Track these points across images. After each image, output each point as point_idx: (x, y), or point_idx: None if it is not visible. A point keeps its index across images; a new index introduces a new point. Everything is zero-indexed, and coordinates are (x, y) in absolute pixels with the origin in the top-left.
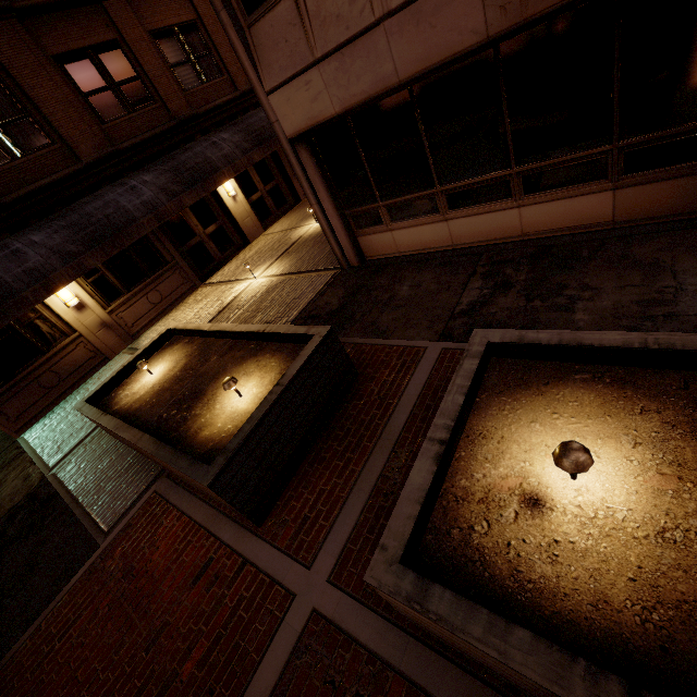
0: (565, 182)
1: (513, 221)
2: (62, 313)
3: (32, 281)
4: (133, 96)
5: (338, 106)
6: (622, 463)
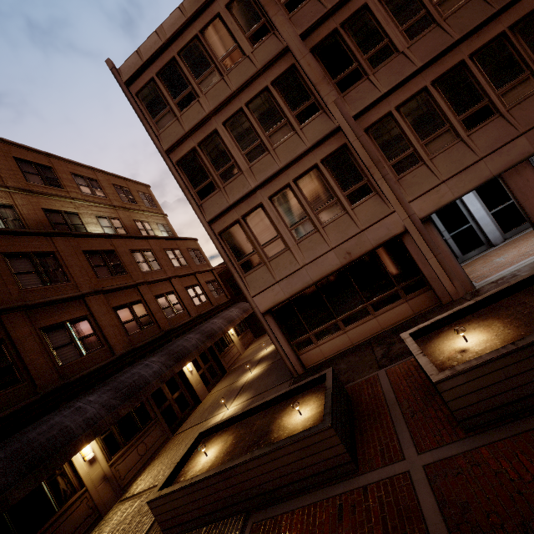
0: (388, 303)
1: (375, 324)
2: (79, 467)
3: (87, 427)
4: (144, 322)
5: (287, 295)
6: (475, 333)
